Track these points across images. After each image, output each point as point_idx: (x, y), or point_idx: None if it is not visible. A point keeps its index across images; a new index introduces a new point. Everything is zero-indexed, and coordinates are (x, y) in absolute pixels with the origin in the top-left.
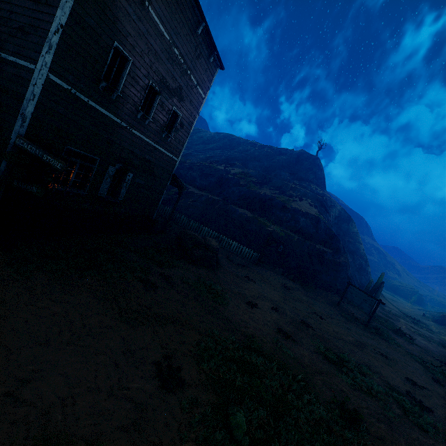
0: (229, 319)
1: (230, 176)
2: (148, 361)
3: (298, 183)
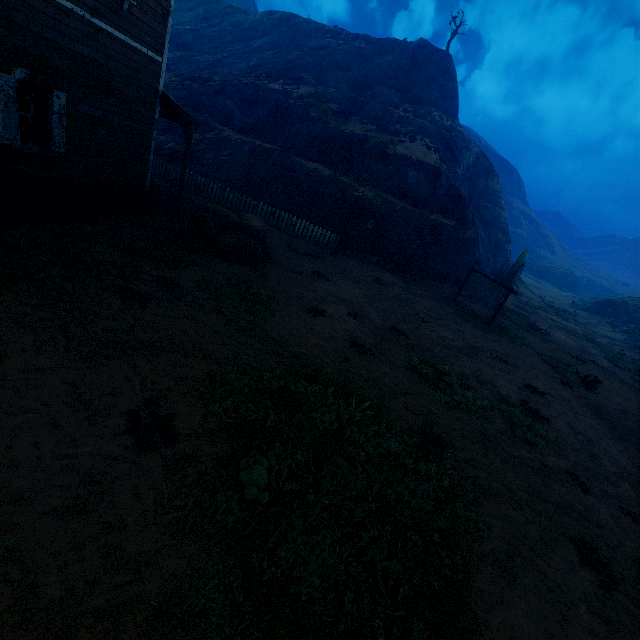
0: (273, 336)
1: (292, 103)
2: (115, 412)
3: (412, 109)
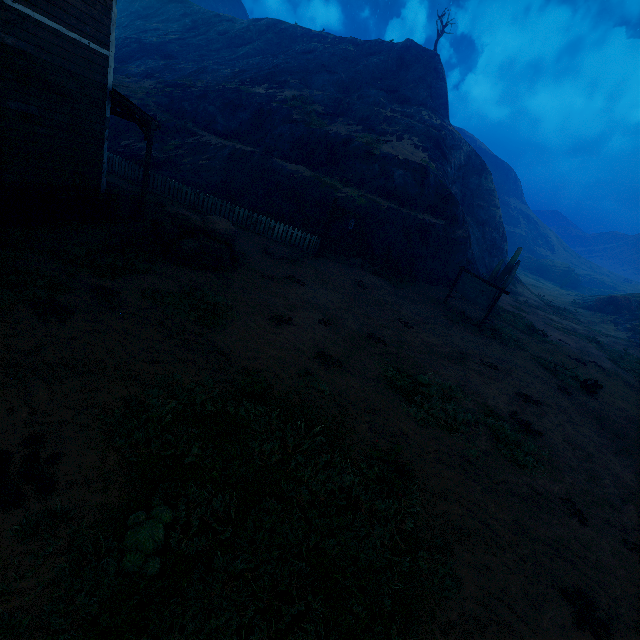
0: (222, 350)
1: (275, 106)
2: None
3: (399, 109)
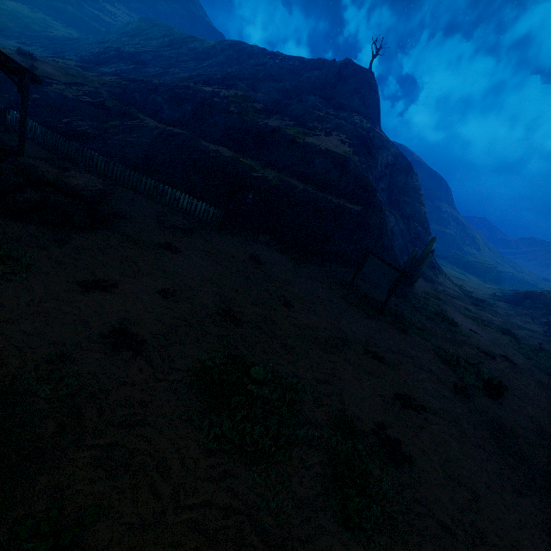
0: None
1: (216, 100)
2: None
3: (334, 113)
